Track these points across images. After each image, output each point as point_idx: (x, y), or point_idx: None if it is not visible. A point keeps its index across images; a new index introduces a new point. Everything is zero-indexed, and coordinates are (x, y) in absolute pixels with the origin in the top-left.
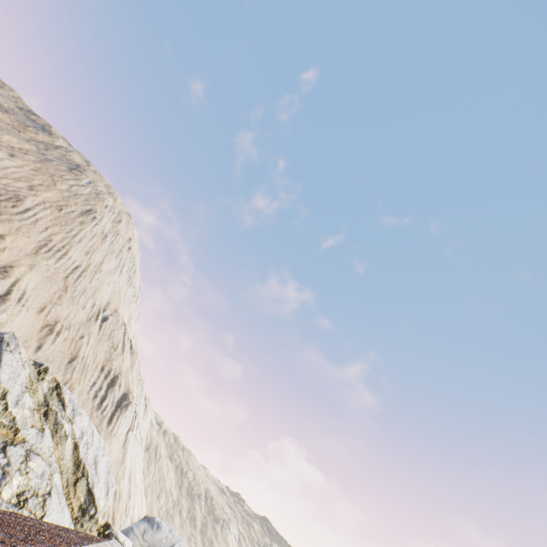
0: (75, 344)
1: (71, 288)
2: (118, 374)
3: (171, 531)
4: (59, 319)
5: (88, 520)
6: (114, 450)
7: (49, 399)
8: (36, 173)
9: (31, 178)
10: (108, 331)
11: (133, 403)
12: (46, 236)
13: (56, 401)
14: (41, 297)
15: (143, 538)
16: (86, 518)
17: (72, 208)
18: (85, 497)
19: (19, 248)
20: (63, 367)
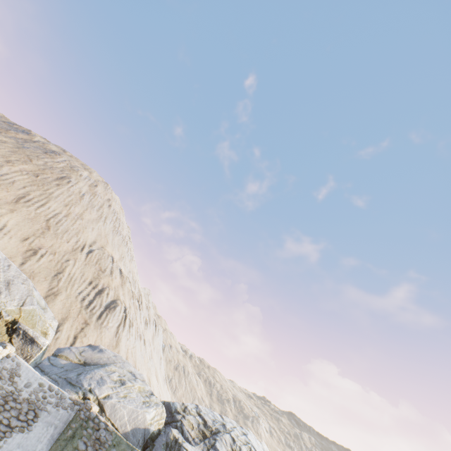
0: (61, 264)
1: (53, 228)
2: (106, 287)
3: (116, 356)
4: (43, 247)
5: None
6: (106, 338)
7: None
8: (13, 153)
9: (8, 156)
10: (94, 259)
11: (122, 307)
12: (25, 192)
13: None
14: (24, 231)
15: (80, 354)
16: None
17: (48, 175)
18: None
19: None
20: (50, 278)
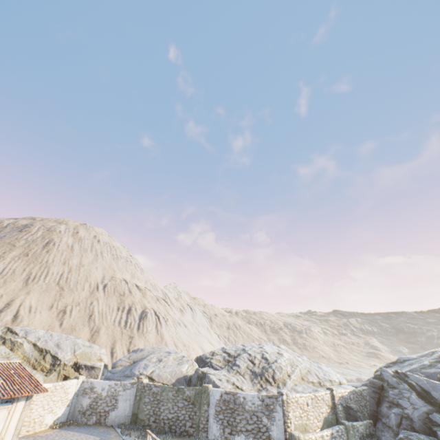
0: (89, 309)
1: (66, 286)
2: (132, 305)
3: (154, 348)
4: (67, 304)
5: (58, 367)
6: (151, 339)
7: (5, 336)
8: None
9: None
10: (111, 290)
11: (151, 312)
12: (27, 273)
13: (11, 334)
14: (47, 302)
15: (129, 359)
16: (56, 366)
17: (35, 249)
18: (52, 359)
19: (12, 290)
20: (86, 323)
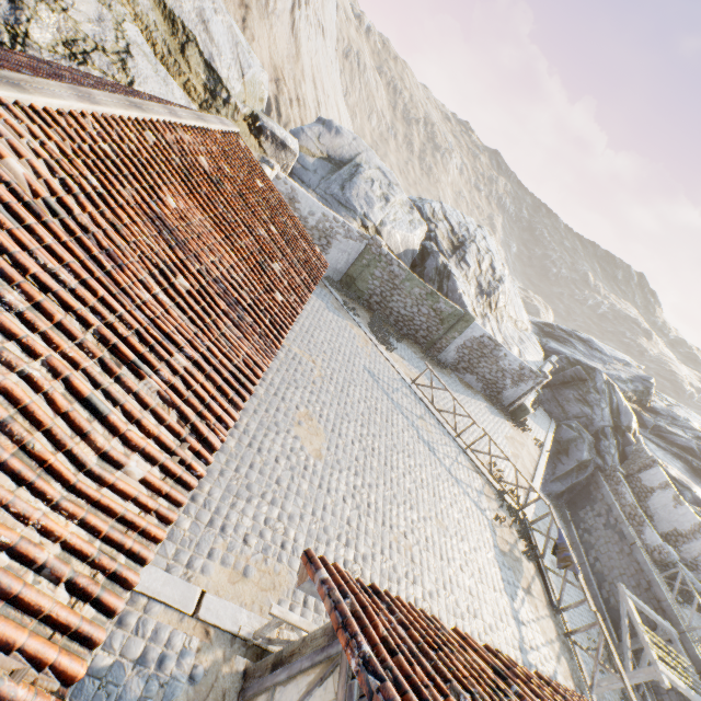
0: None
1: None
2: None
3: (355, 140)
4: None
5: (223, 107)
6: (281, 40)
7: None
8: None
9: None
10: None
11: None
12: None
13: None
14: None
15: (318, 142)
16: (219, 103)
17: None
18: (206, 74)
19: None
20: None
